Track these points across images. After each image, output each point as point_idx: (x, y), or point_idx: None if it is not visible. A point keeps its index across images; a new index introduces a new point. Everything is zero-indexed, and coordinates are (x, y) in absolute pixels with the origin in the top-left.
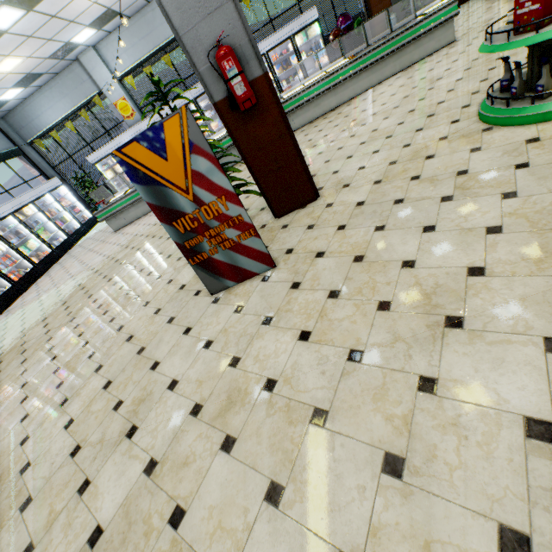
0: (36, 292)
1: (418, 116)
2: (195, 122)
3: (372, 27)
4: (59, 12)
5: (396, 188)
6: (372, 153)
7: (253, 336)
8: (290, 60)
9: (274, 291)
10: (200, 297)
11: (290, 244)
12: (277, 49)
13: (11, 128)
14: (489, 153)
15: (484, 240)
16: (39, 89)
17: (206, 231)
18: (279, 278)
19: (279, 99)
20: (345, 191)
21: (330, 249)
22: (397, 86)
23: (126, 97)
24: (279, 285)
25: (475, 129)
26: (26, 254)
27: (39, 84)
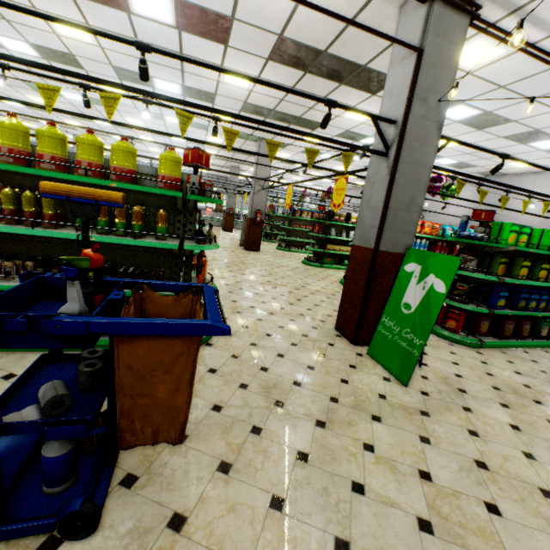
0: None
1: None
2: None
3: None
4: None
5: None
6: None
7: None
8: None
9: None
10: None
11: None
12: None
13: None
14: None
15: None
16: None
17: None
18: None
19: None
20: None
21: None
22: None
23: None
24: None
25: None
26: None
27: None
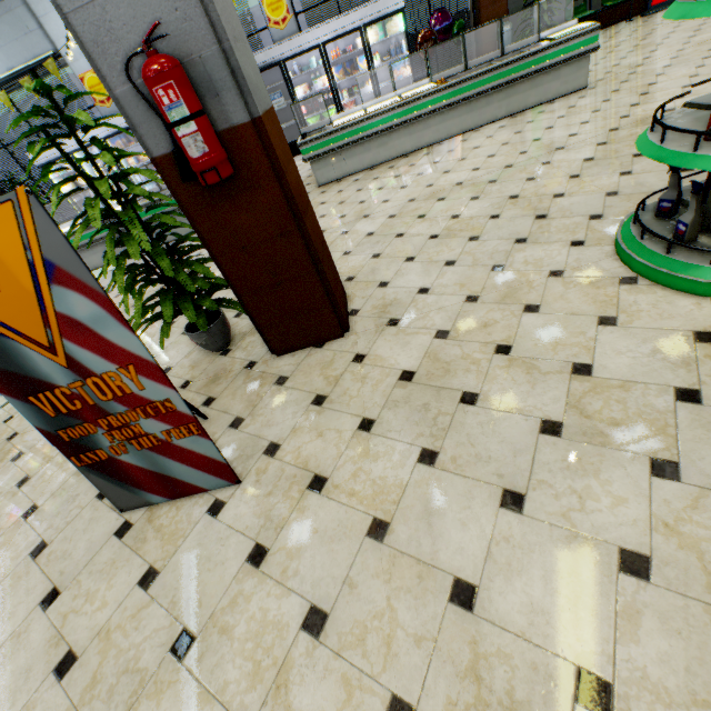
0: None
1: (523, 210)
2: (53, 225)
3: (478, 36)
4: None
5: (469, 362)
6: (444, 265)
7: (144, 684)
8: (357, 62)
9: (220, 552)
10: (103, 508)
11: (277, 430)
12: (340, 41)
13: None
14: (630, 338)
15: (614, 587)
16: None
17: (101, 417)
18: (236, 517)
19: (283, 170)
20: (389, 333)
21: (337, 477)
22: (498, 142)
23: None
24: (231, 538)
25: (609, 273)
26: None
27: None
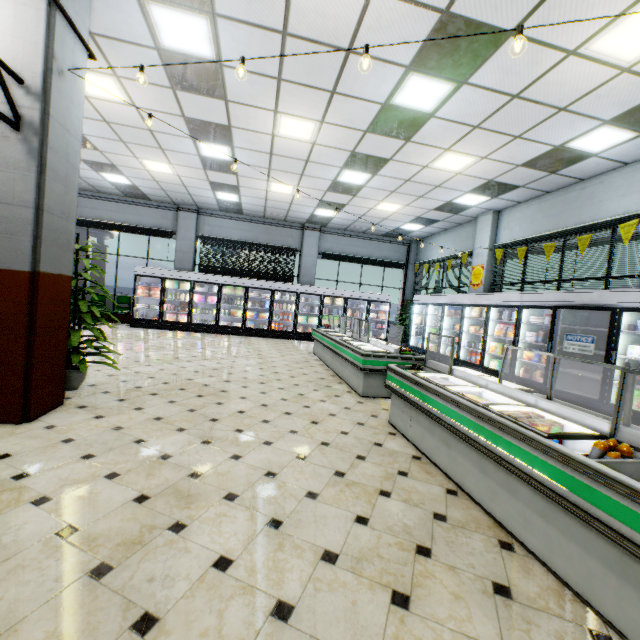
0: (249, 340)
1: None
2: None
3: None
4: (412, 178)
5: None
6: None
7: None
8: None
9: None
10: None
11: None
12: None
13: (416, 249)
14: None
15: None
16: (445, 230)
17: None
18: None
19: None
20: None
21: None
22: None
23: (485, 265)
24: None
25: None
26: (302, 321)
27: (442, 227)
